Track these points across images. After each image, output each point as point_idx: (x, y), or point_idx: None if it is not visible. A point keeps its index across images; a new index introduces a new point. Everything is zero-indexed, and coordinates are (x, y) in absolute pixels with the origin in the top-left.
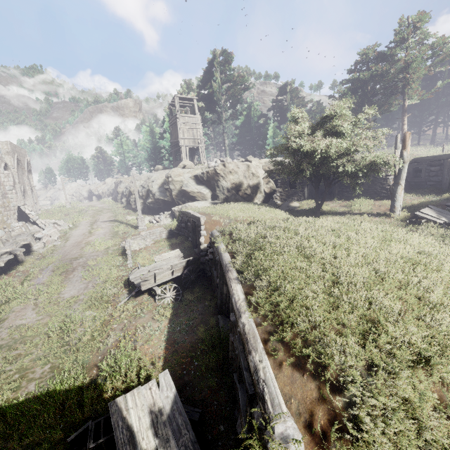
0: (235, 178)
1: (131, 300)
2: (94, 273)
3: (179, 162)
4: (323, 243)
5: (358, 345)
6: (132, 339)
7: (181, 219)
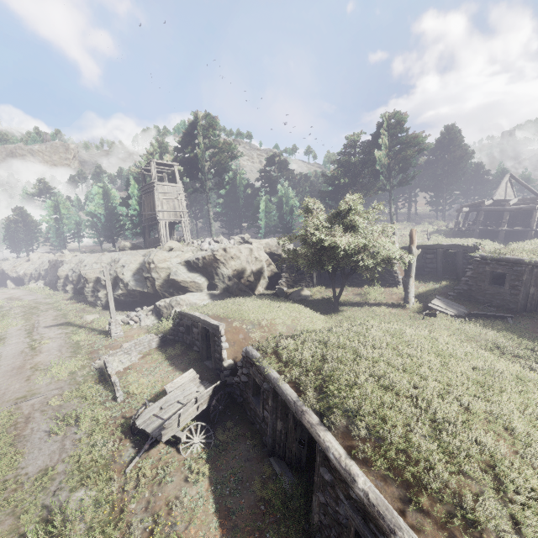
0: (238, 264)
1: (143, 457)
2: (69, 422)
3: (156, 239)
4: (390, 365)
5: (493, 500)
6: (170, 524)
7: (178, 321)
